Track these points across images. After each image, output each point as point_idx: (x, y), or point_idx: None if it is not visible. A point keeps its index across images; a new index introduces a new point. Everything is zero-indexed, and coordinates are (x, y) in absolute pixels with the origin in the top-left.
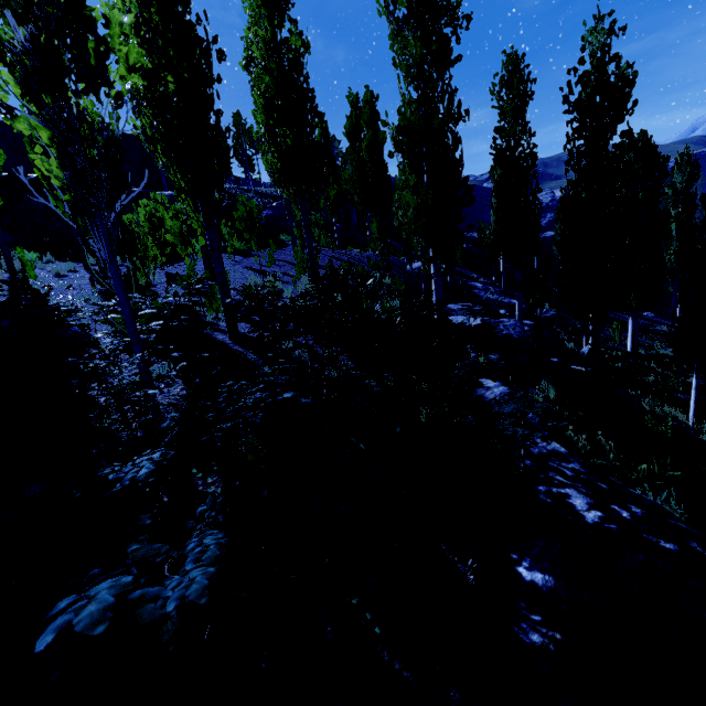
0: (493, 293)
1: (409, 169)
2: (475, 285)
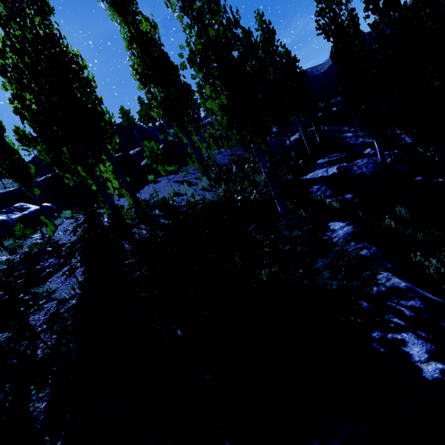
0: (362, 137)
1: (205, 82)
2: (347, 135)
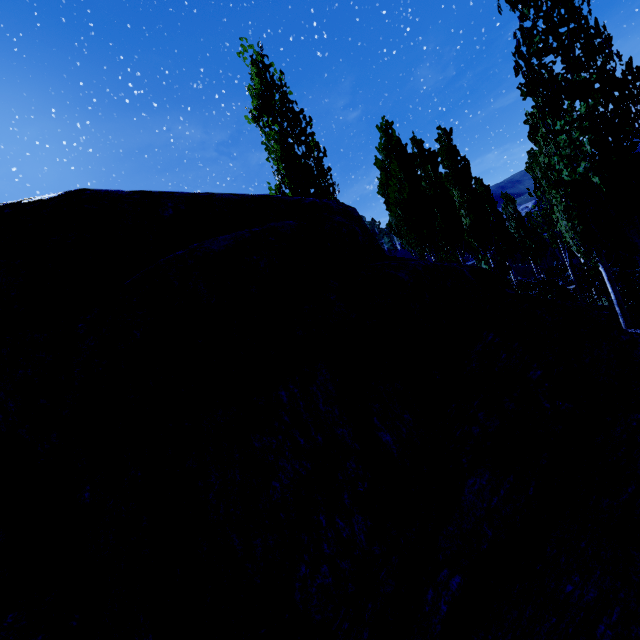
0: None
1: None
2: None
